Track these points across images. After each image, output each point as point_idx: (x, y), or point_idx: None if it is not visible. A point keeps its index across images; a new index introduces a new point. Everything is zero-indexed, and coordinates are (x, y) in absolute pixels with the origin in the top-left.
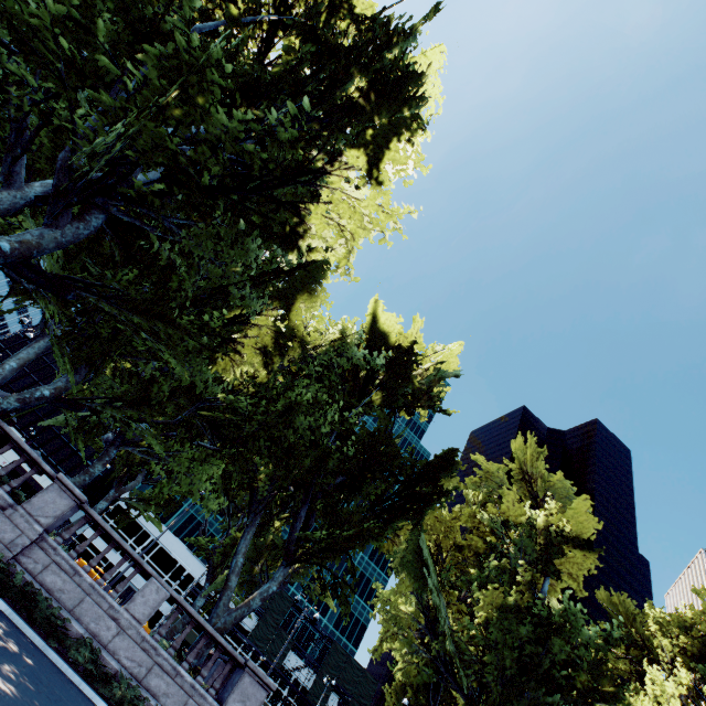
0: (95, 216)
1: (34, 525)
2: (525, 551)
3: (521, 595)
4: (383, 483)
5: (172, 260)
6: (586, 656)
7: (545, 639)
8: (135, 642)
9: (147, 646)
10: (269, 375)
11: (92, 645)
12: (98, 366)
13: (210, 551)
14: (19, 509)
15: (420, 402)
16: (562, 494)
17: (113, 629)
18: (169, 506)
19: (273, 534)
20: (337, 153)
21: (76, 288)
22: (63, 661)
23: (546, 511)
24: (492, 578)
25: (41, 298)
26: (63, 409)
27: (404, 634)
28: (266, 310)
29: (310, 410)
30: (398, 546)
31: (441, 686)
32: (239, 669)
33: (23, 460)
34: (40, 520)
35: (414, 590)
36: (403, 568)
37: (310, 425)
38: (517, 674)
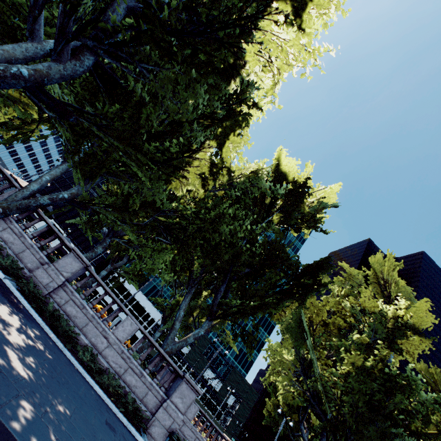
0: (87, 57)
1: (60, 276)
2: (377, 331)
3: (375, 361)
4: (276, 275)
5: (141, 99)
6: (421, 409)
7: (390, 393)
8: (117, 353)
9: (124, 356)
10: (205, 193)
11: (92, 351)
12: (94, 177)
13: (164, 306)
14: (51, 265)
15: (307, 223)
16: (406, 296)
17: (104, 343)
18: (141, 278)
19: (202, 300)
20: (268, 5)
21: (76, 115)
22: (74, 358)
23: (396, 306)
24: (352, 346)
25: (56, 124)
26: (77, 209)
27: (285, 373)
28: (204, 148)
29: (231, 221)
30: (284, 317)
31: (308, 409)
32: (180, 378)
33: (54, 237)
34: (63, 273)
35: (294, 346)
36: (287, 332)
37: (230, 231)
38: (366, 412)
